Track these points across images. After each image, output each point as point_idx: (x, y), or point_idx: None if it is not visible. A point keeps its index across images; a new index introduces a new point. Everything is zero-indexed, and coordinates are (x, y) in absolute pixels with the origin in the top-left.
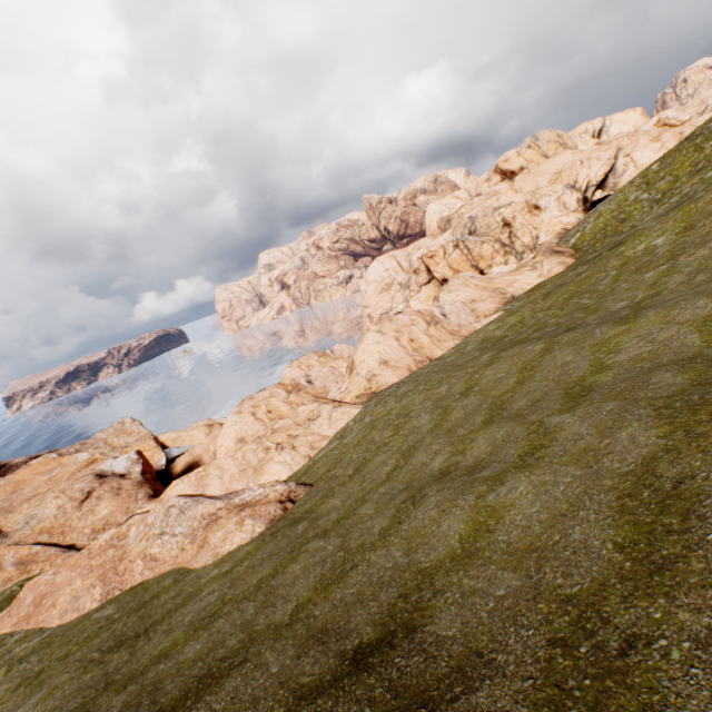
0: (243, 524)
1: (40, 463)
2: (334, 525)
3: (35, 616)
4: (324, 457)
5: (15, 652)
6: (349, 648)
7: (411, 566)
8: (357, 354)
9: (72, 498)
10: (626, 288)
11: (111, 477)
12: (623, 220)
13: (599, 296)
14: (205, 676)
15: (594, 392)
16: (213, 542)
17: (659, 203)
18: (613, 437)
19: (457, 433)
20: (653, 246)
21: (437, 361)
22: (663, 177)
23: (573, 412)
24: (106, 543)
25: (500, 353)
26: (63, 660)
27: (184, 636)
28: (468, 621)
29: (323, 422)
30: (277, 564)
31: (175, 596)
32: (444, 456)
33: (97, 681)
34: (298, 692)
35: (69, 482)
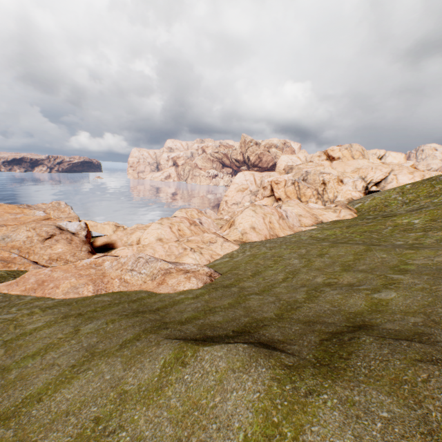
0: (190, 279)
1: (9, 206)
2: (261, 292)
3: (40, 290)
4: (222, 264)
5: (36, 304)
6: (342, 325)
7: (342, 311)
8: (238, 218)
9: (39, 235)
10: (400, 237)
11: (67, 232)
12: (386, 206)
13: (383, 236)
14: (246, 326)
15: (410, 271)
16: (170, 283)
17: (407, 204)
18: (437, 286)
19: (325, 271)
20: (412, 222)
21: (283, 238)
22: (411, 193)
23: (404, 275)
24: (86, 265)
25: (335, 243)
26: (96, 312)
27: (199, 314)
28: (403, 326)
29: (217, 246)
30: (235, 299)
31: (160, 301)
32: (322, 278)
33: (150, 321)
34: (330, 333)
35: (38, 224)
